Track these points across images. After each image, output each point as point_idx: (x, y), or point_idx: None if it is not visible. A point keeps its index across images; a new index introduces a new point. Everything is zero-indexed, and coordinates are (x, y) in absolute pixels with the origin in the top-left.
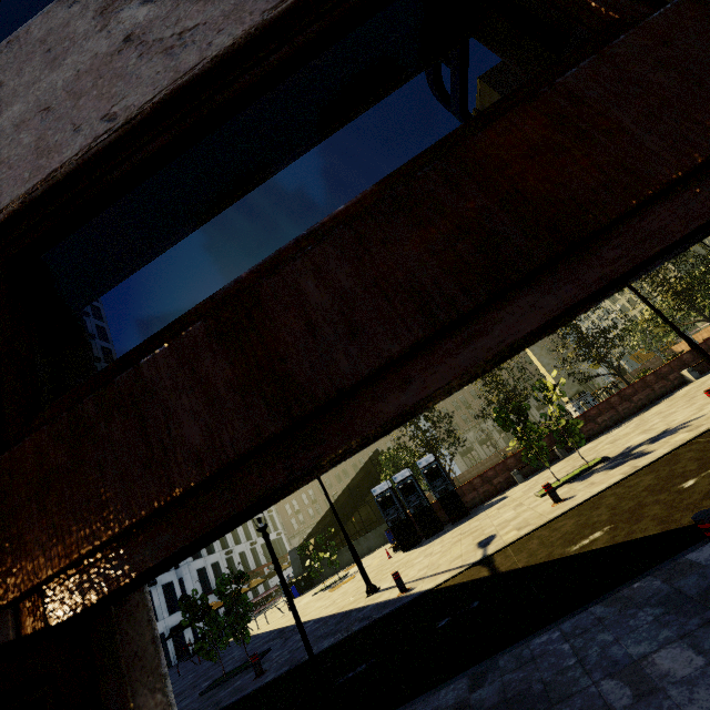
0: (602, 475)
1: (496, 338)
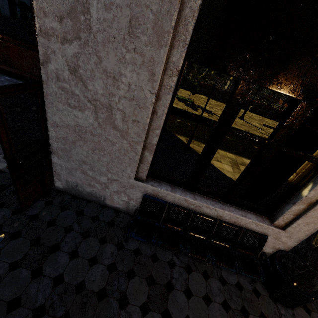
0: (182, 104)
1: (3, 67)
